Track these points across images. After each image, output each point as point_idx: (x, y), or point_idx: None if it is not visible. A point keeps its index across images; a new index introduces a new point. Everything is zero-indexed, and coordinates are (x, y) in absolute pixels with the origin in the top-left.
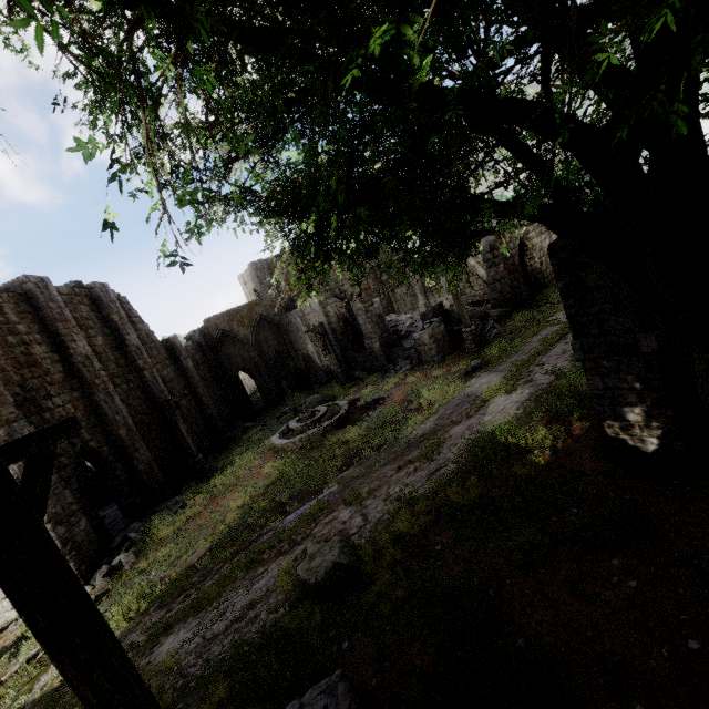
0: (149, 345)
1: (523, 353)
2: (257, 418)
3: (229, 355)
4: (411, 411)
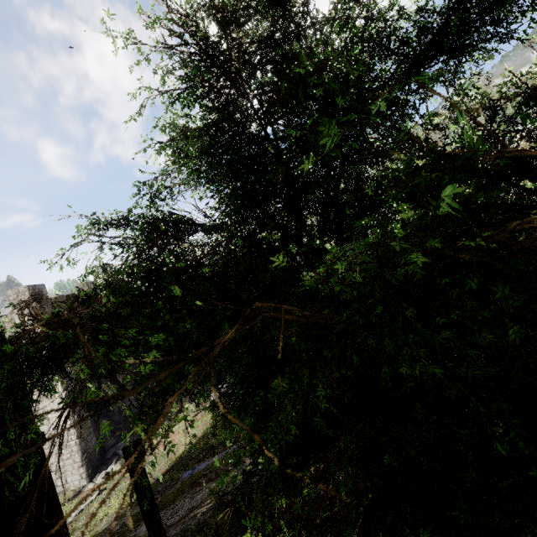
0: None
1: None
2: None
3: None
4: None
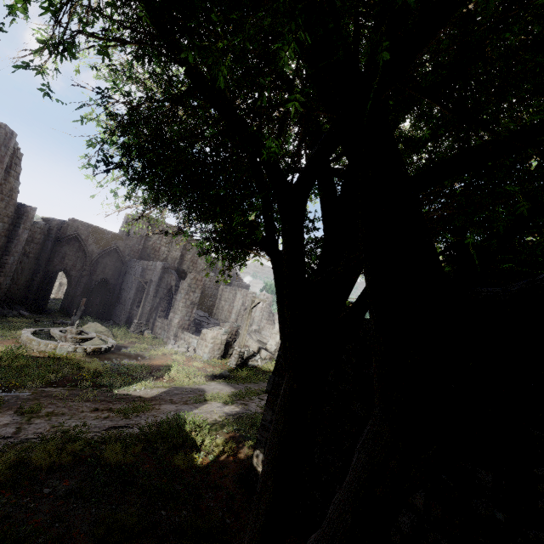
0: (4, 195)
1: (258, 386)
2: (40, 314)
3: (67, 254)
4: (153, 377)
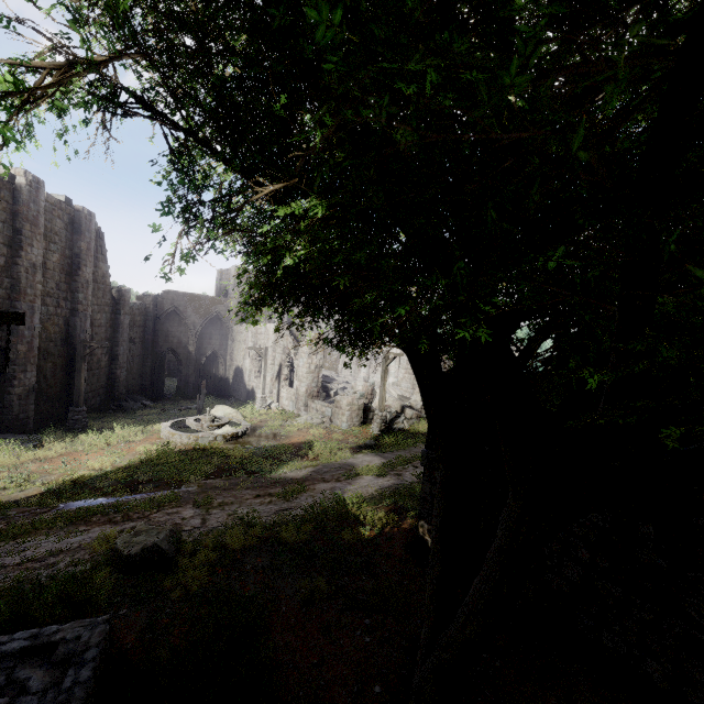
0: (99, 284)
1: (409, 452)
2: (161, 401)
3: (169, 332)
4: (297, 456)
